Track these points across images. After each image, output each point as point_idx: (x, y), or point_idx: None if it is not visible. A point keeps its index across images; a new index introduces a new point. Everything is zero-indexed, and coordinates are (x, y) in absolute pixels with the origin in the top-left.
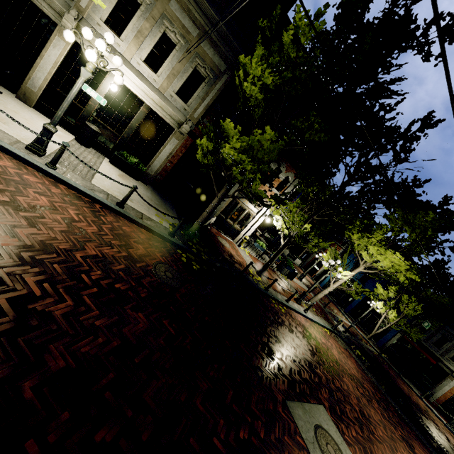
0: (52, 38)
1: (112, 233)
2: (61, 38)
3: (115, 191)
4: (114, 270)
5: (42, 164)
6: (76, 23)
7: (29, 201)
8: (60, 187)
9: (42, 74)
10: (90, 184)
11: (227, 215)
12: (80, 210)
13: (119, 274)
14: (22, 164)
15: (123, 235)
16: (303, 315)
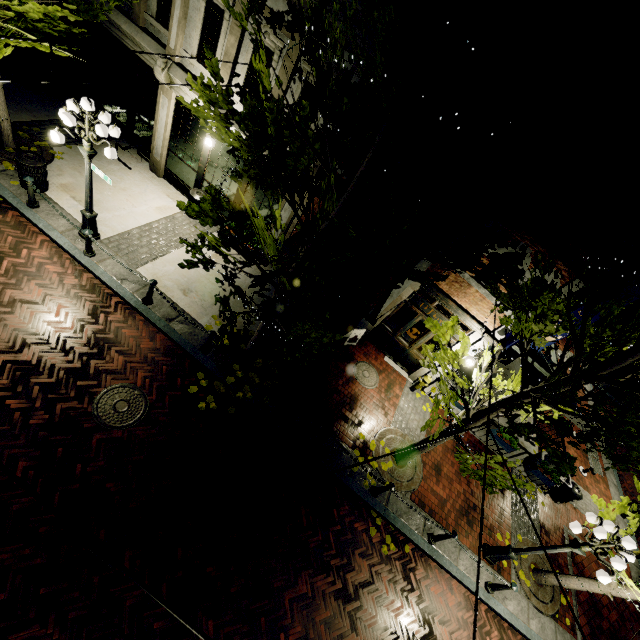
0: (159, 99)
1: (93, 336)
2: (165, 96)
3: (170, 280)
4: (31, 383)
5: (80, 252)
6: (166, 74)
7: (18, 294)
8: (83, 277)
9: (161, 140)
10: (132, 271)
11: (396, 329)
12: (78, 305)
13: (32, 389)
14: (61, 253)
15: (108, 341)
16: (471, 590)
